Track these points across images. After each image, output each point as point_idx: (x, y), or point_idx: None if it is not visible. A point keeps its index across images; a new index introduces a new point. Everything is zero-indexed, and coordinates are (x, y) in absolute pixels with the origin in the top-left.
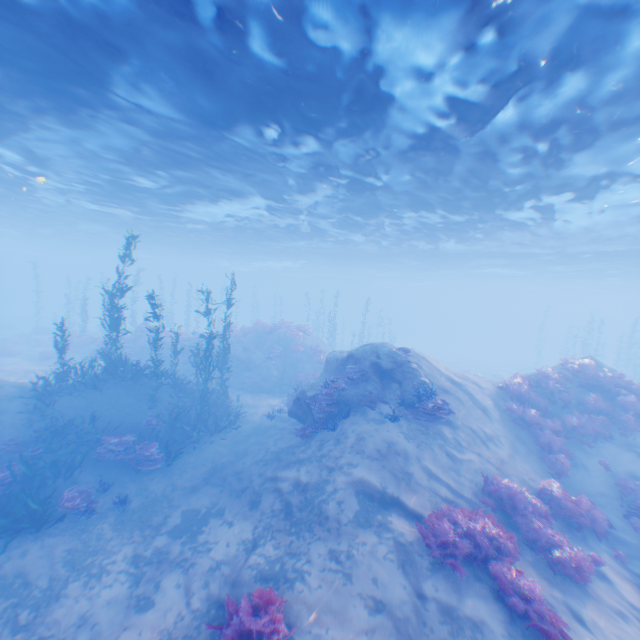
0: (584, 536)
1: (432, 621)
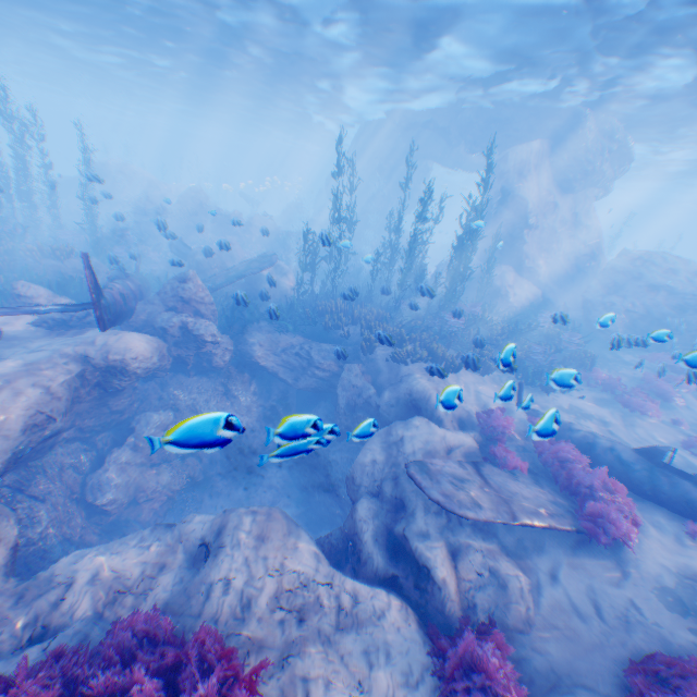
0: None
1: None
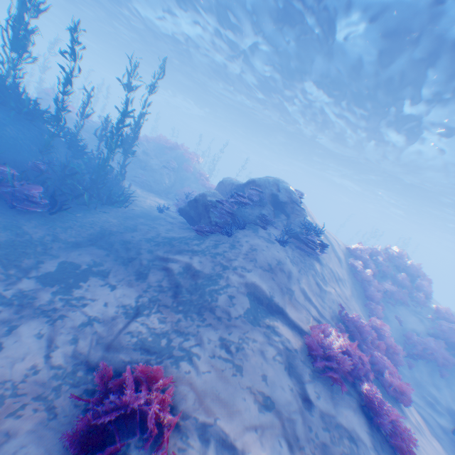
0: None
1: (316, 427)
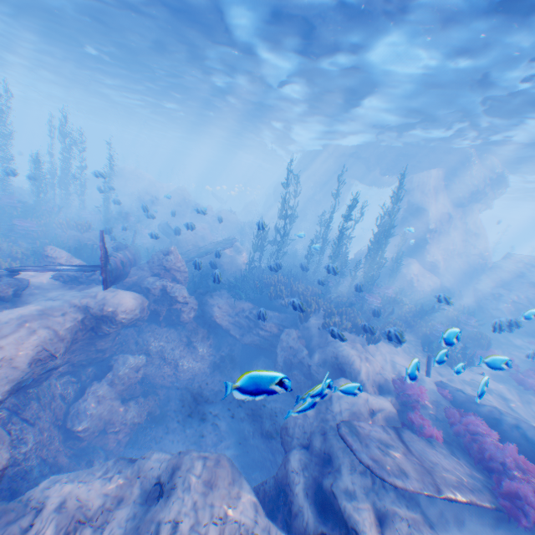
0: None
1: None
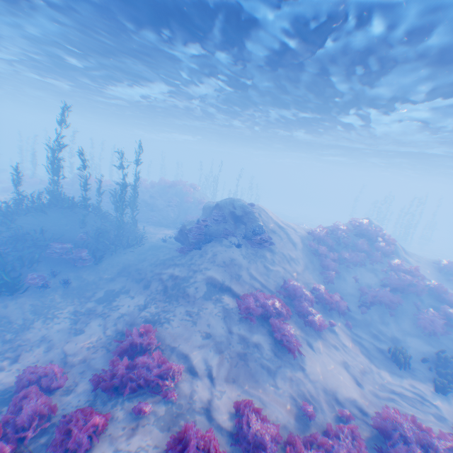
0: (331, 313)
1: (234, 342)
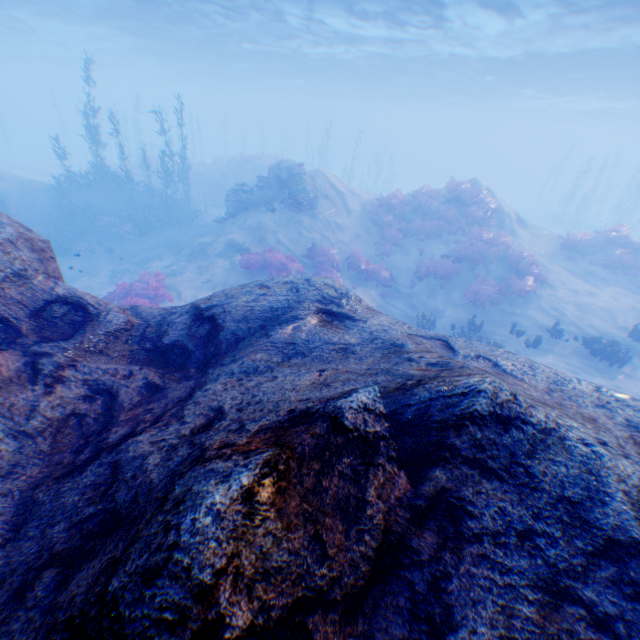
0: (366, 282)
1: (229, 287)
